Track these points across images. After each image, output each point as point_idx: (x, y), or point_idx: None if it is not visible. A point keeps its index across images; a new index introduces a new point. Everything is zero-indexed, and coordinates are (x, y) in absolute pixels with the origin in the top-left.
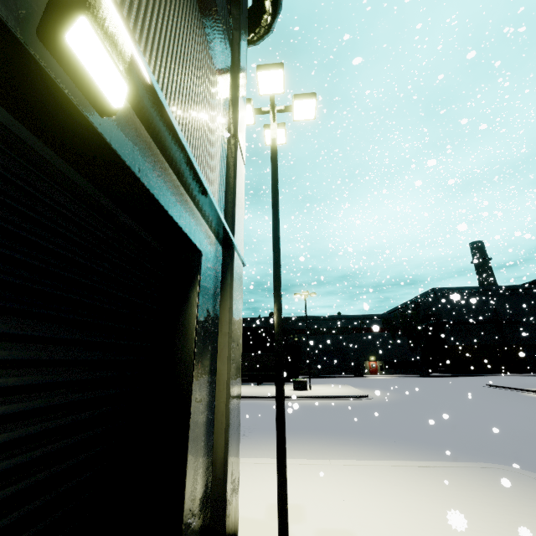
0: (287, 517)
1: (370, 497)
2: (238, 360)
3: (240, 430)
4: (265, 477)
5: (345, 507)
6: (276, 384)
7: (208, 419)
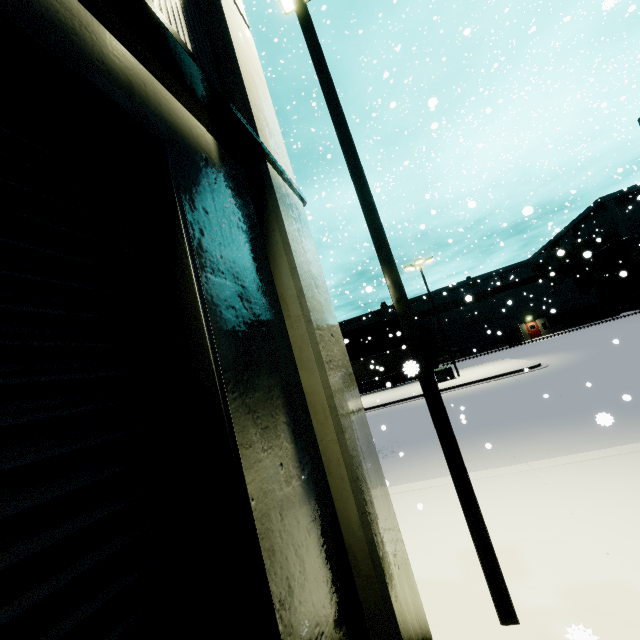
0: (505, 586)
1: (628, 513)
2: (341, 361)
3: (386, 447)
4: (439, 508)
5: (591, 539)
6: (422, 383)
7: (309, 483)
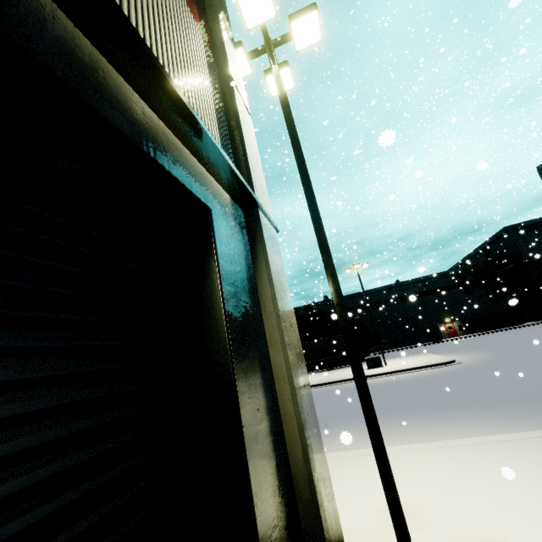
0: (407, 530)
1: (508, 486)
2: (296, 344)
3: (321, 421)
4: (362, 473)
5: (478, 504)
6: (352, 366)
7: (272, 426)
